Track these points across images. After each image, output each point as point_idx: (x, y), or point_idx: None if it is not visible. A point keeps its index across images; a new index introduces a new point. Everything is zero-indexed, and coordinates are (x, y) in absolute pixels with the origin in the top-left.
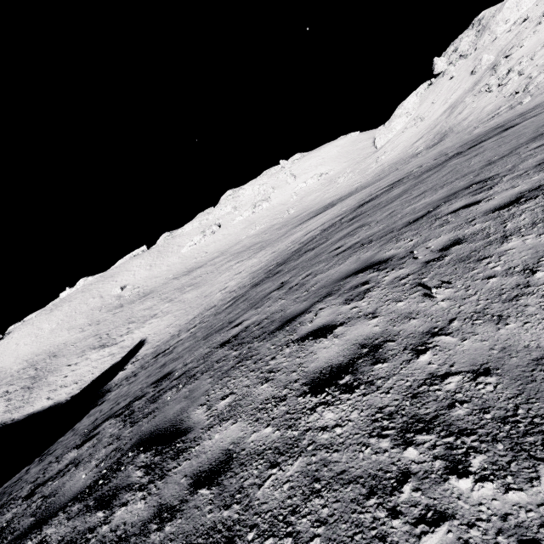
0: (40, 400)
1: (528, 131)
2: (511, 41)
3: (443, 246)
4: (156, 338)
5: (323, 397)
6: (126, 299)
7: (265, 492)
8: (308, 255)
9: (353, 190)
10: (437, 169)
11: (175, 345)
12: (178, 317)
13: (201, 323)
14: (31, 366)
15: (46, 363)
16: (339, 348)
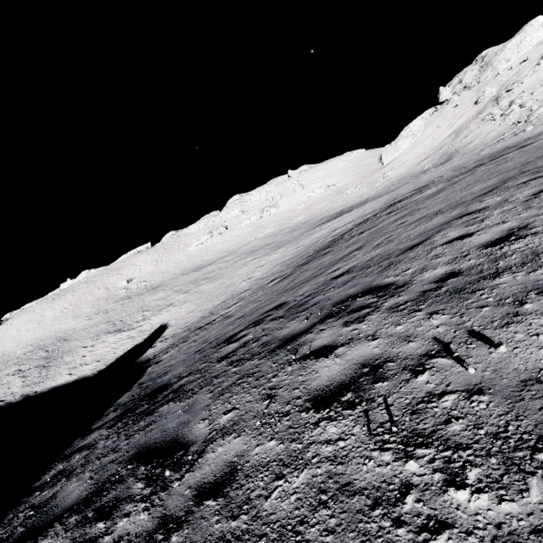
0: (61, 376)
1: None
2: (512, 77)
3: (533, 194)
4: (181, 322)
5: (502, 245)
6: (133, 291)
7: (504, 264)
8: (361, 236)
9: (364, 200)
10: (467, 174)
11: (224, 316)
12: (199, 304)
13: (246, 299)
14: (39, 349)
15: (57, 346)
16: (491, 235)
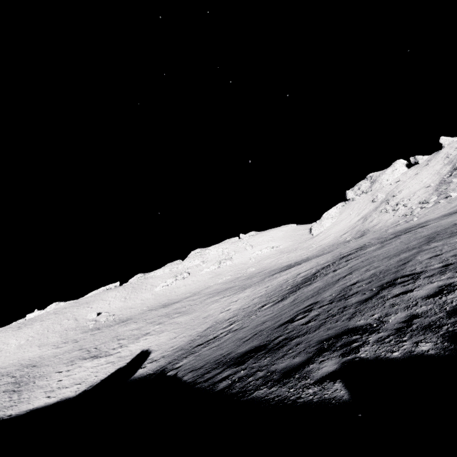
0: (37, 399)
1: (444, 224)
2: (393, 189)
3: None
4: (166, 346)
5: None
6: (102, 323)
7: None
8: (337, 272)
9: (305, 258)
10: (395, 239)
11: (228, 331)
12: (180, 332)
13: (243, 319)
14: (2, 375)
15: (25, 371)
16: (453, 253)
